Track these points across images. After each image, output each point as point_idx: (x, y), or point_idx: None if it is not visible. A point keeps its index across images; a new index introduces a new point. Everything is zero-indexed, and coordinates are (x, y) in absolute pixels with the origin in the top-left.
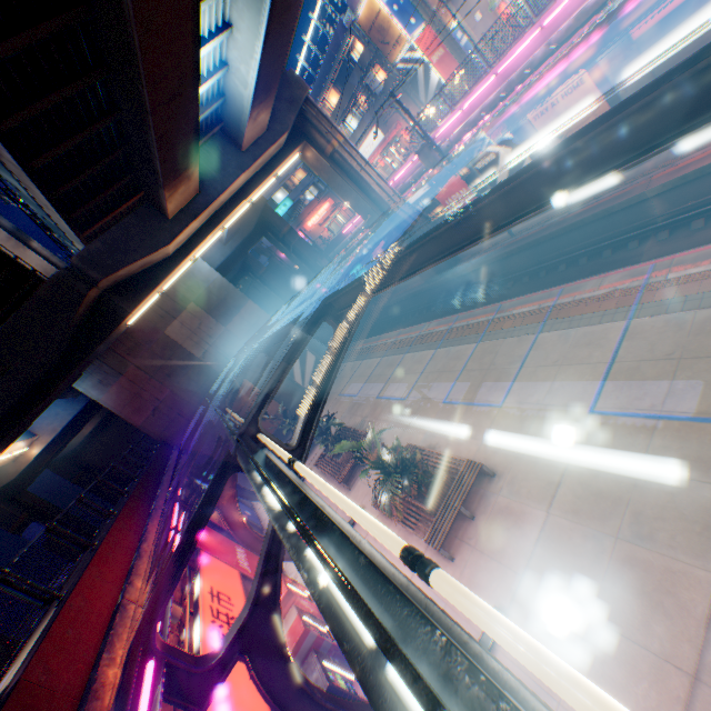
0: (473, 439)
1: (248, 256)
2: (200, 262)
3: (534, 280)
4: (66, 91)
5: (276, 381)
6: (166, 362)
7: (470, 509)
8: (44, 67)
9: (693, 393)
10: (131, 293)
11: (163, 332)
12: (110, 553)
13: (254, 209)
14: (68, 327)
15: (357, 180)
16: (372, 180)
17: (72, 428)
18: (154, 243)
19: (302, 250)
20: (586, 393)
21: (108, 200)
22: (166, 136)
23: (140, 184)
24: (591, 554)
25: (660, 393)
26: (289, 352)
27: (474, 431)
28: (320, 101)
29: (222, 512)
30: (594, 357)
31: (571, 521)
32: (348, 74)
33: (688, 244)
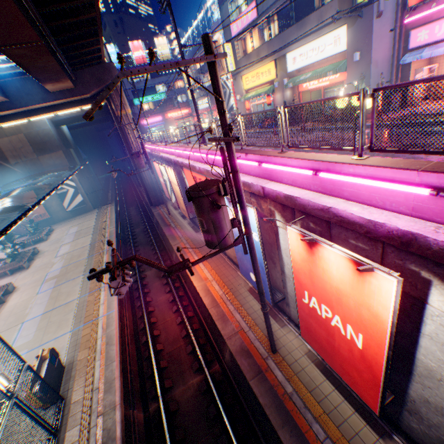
0: (19, 299)
1: None
2: None
3: (149, 243)
4: None
5: None
6: None
7: None
8: None
9: (26, 341)
10: None
11: None
12: None
13: None
14: None
15: (126, 137)
16: (133, 142)
17: None
18: None
19: None
20: (36, 314)
21: None
22: None
23: None
24: None
25: (29, 333)
26: None
27: (24, 297)
28: None
29: None
30: (59, 302)
31: None
32: None
33: (151, 280)
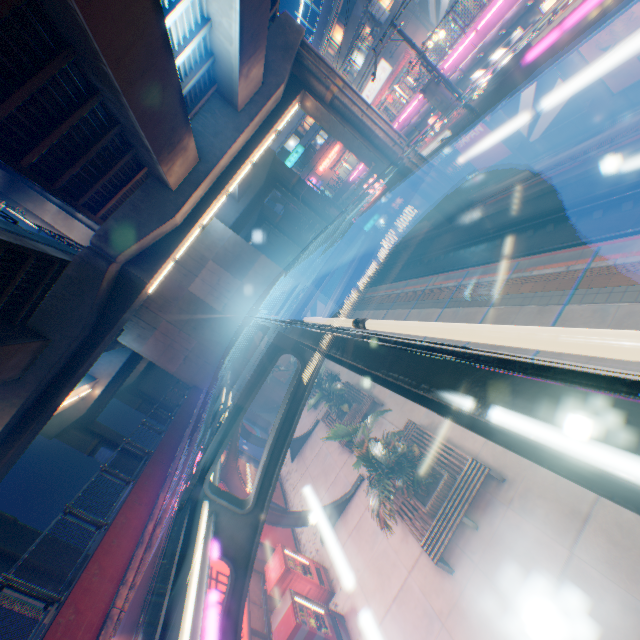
0: None
1: (264, 206)
2: (215, 222)
3: (561, 228)
4: (33, 83)
5: (224, 434)
6: (191, 316)
7: (474, 515)
8: (4, 60)
9: None
10: (147, 265)
11: (187, 290)
12: (114, 541)
13: (264, 163)
14: (93, 302)
15: (358, 127)
16: (375, 125)
17: (124, 371)
18: (161, 217)
19: (311, 200)
20: None
21: (114, 180)
22: (146, 113)
23: (141, 161)
24: (632, 635)
25: None
26: (238, 400)
27: None
28: (324, 40)
29: (226, 483)
30: None
31: (604, 576)
32: (352, 5)
33: None
